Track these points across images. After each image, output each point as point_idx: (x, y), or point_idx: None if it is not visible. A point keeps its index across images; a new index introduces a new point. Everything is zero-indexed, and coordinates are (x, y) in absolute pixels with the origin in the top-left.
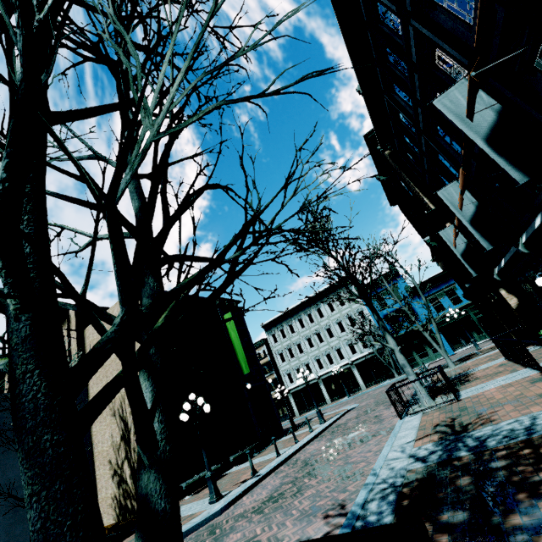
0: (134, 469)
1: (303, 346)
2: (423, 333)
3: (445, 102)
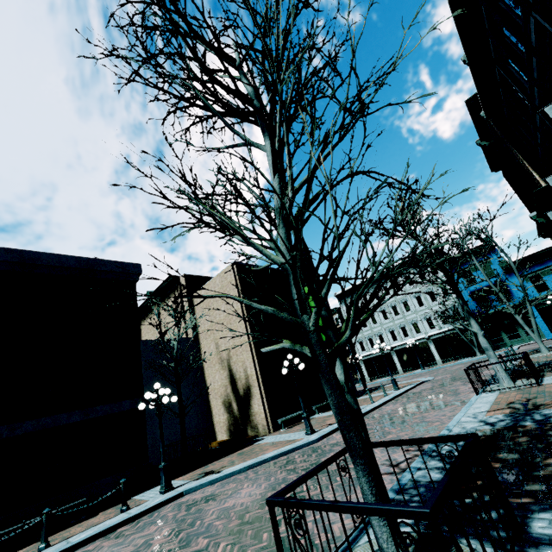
0: (240, 404)
1: (377, 318)
2: (515, 316)
3: None
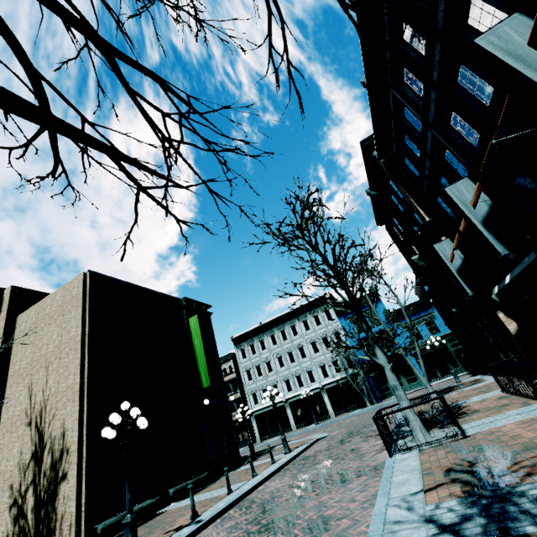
0: (39, 499)
1: (273, 365)
2: (405, 357)
3: (491, 40)
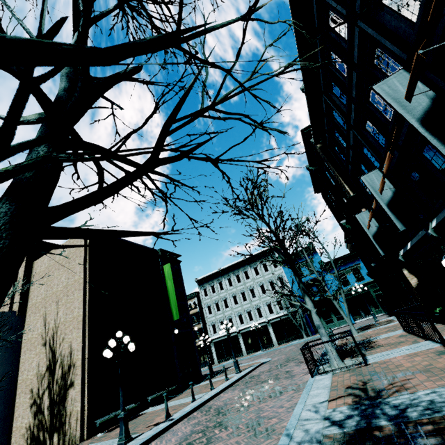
0: (53, 400)
1: (229, 302)
2: (333, 301)
3: (384, 88)
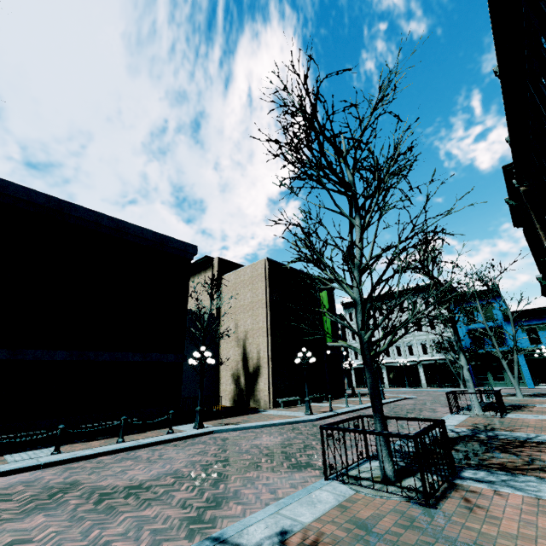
0: (247, 379)
1: (376, 332)
2: (501, 360)
3: None
